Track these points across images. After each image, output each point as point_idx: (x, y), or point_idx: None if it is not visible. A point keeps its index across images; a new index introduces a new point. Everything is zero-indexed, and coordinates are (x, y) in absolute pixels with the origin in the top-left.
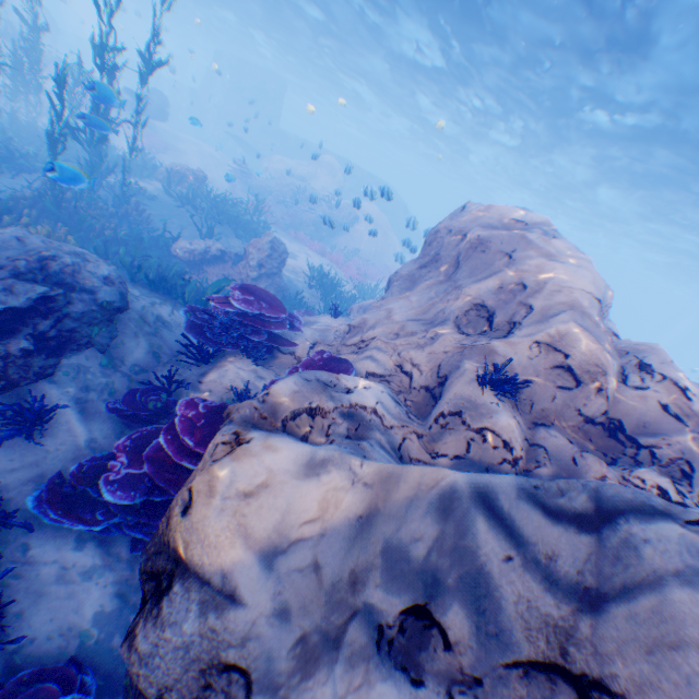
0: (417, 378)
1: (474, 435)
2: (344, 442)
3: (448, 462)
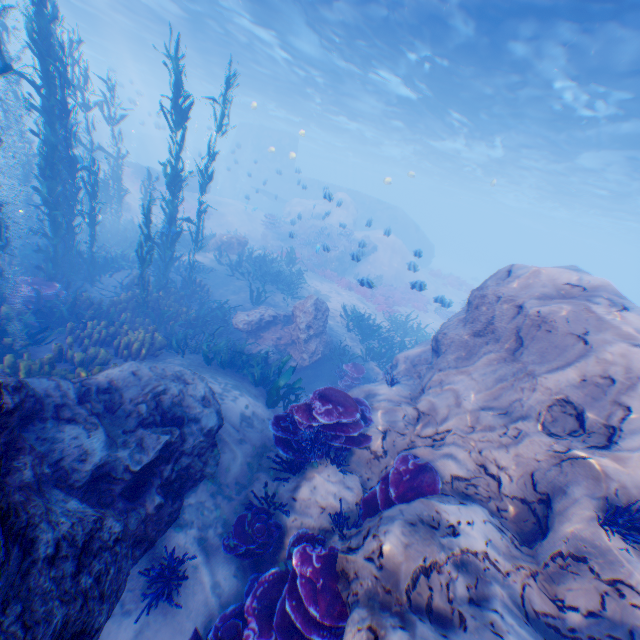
0: (508, 485)
1: (607, 587)
2: (482, 633)
3: (581, 619)
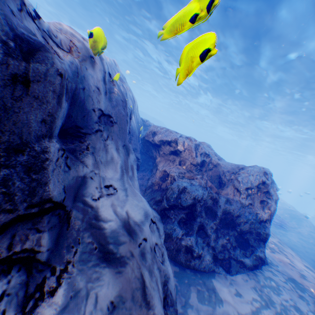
0: None
1: None
2: None
3: None
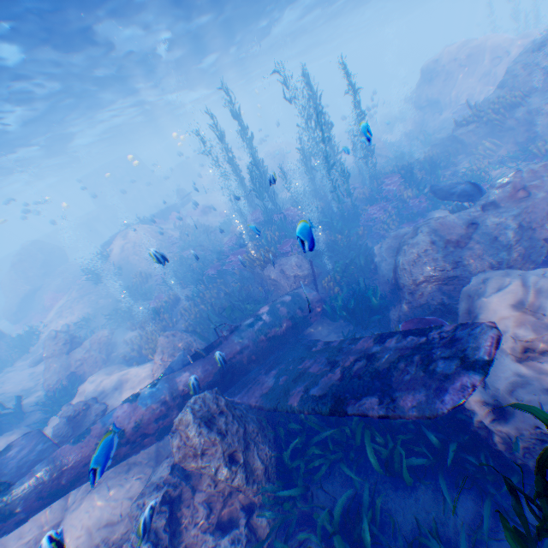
0: None
1: None
2: None
3: None
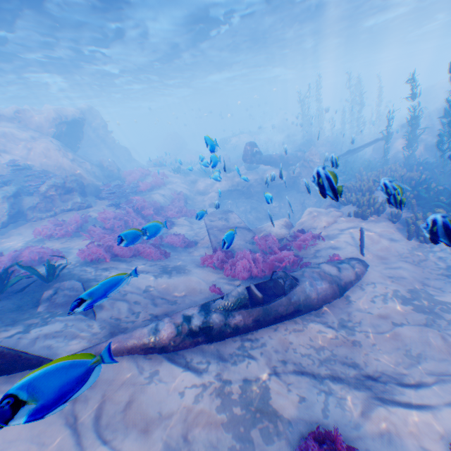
0: None
1: None
2: None
3: None
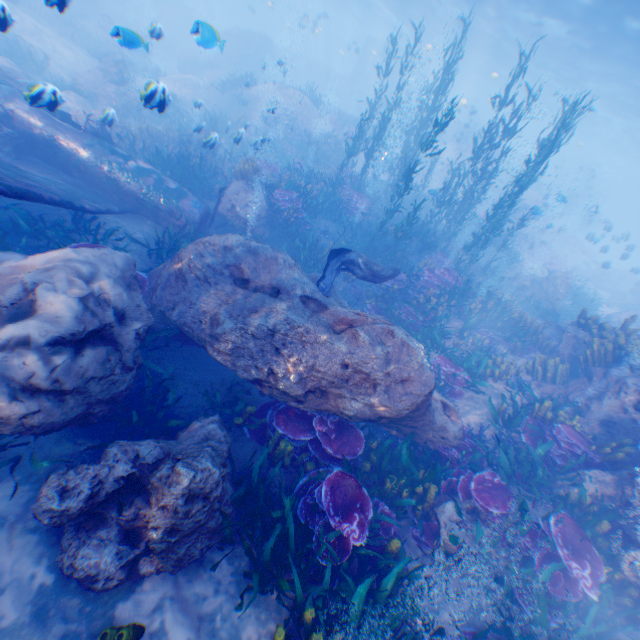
0: None
1: None
2: None
3: None
